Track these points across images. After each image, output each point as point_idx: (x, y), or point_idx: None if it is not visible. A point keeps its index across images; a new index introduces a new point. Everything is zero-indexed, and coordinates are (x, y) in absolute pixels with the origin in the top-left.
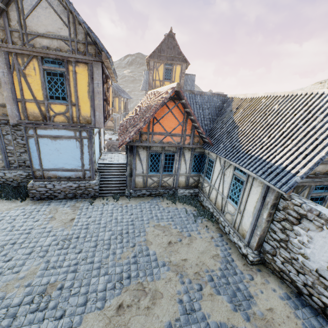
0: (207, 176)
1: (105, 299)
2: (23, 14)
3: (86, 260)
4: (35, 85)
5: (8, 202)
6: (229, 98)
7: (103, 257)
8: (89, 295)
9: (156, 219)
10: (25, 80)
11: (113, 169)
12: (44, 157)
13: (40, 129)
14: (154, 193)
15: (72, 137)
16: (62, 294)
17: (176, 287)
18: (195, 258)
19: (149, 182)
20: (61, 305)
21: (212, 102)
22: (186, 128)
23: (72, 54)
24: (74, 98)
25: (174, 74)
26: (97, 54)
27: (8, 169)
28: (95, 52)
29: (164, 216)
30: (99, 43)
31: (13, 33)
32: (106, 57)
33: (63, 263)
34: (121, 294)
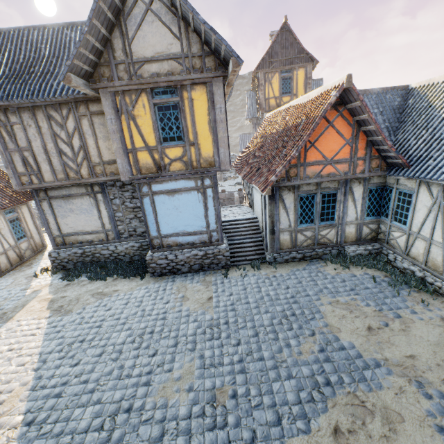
0: (397, 219)
1: (307, 416)
2: (128, 38)
3: (252, 355)
4: (145, 128)
5: (127, 280)
6: (416, 89)
7: (275, 351)
8: (279, 409)
9: (327, 292)
10: (135, 124)
11: (241, 227)
12: (162, 219)
13: (155, 184)
14: (309, 256)
15: (192, 188)
16: (240, 406)
17: (419, 404)
18: (429, 354)
19: (299, 239)
20: (245, 422)
21: (386, 102)
22: (357, 148)
23: (186, 75)
24: (192, 135)
25: (295, 83)
26: (217, 67)
27: (119, 241)
28: (215, 65)
29: (339, 288)
30: (226, 47)
31: (118, 66)
32: (236, 64)
33: (222, 359)
34: (328, 410)
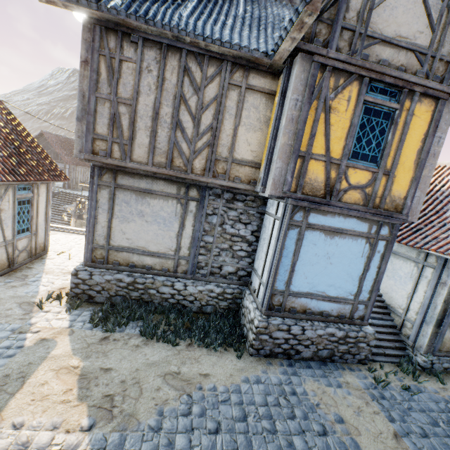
0: None
1: None
2: (374, 0)
3: None
4: (336, 130)
5: (212, 354)
6: None
7: None
8: None
9: None
10: (327, 119)
11: None
12: (300, 267)
13: (315, 212)
14: None
15: (362, 233)
16: None
17: None
18: None
19: None
20: None
21: None
22: None
23: (422, 78)
24: (390, 161)
25: None
26: None
27: (191, 277)
28: None
29: None
30: None
31: (342, 31)
32: None
33: None
34: None
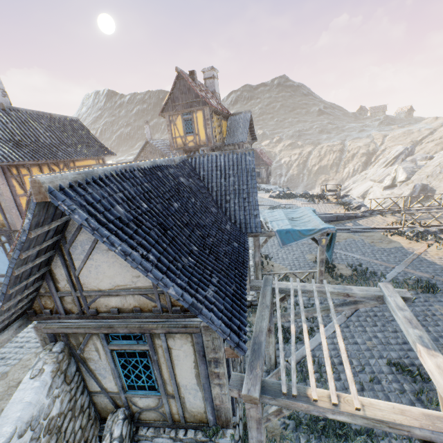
0: None
1: None
2: None
3: None
4: None
5: None
6: None
7: None
8: None
9: None
10: None
11: None
12: None
13: None
14: None
15: None
16: None
17: None
18: None
19: None
20: None
21: None
22: None
23: None
24: None
25: (196, 124)
26: None
27: None
28: None
29: None
30: None
31: None
32: None
33: None
34: None
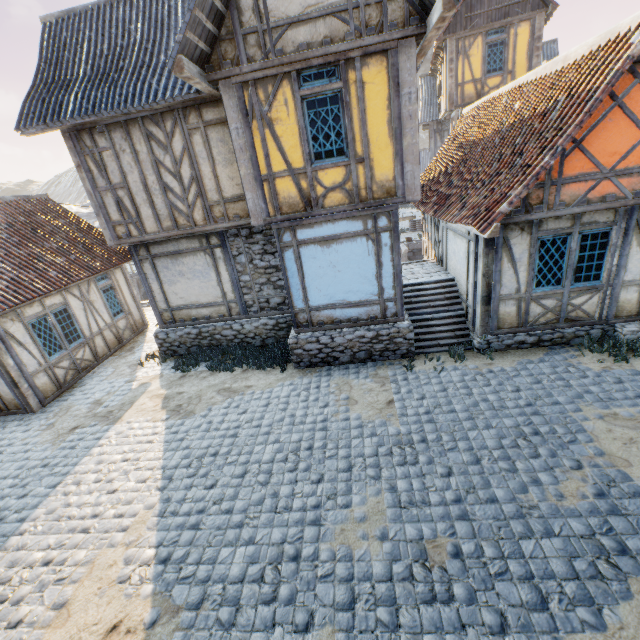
0: None
1: (594, 602)
2: None
3: (477, 494)
4: (287, 139)
5: (261, 373)
6: None
7: (514, 490)
8: (540, 584)
9: (592, 399)
10: (272, 133)
11: (429, 294)
12: (311, 283)
13: (302, 228)
14: (548, 340)
15: (358, 233)
16: (470, 571)
17: None
18: None
19: (533, 312)
20: (484, 598)
21: None
22: None
23: (354, 40)
24: (360, 146)
25: (512, 51)
26: (407, 19)
27: (246, 317)
28: (403, 15)
29: (614, 393)
30: None
31: (247, 38)
32: (450, 3)
33: (426, 495)
34: (633, 597)
